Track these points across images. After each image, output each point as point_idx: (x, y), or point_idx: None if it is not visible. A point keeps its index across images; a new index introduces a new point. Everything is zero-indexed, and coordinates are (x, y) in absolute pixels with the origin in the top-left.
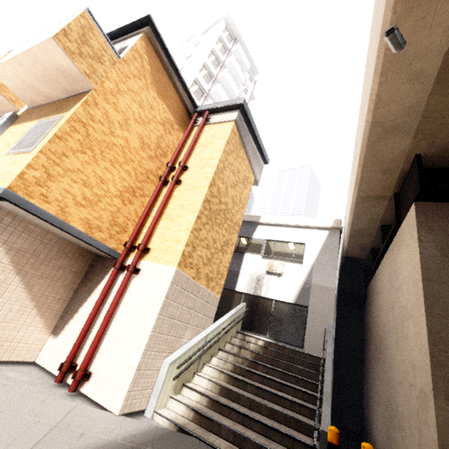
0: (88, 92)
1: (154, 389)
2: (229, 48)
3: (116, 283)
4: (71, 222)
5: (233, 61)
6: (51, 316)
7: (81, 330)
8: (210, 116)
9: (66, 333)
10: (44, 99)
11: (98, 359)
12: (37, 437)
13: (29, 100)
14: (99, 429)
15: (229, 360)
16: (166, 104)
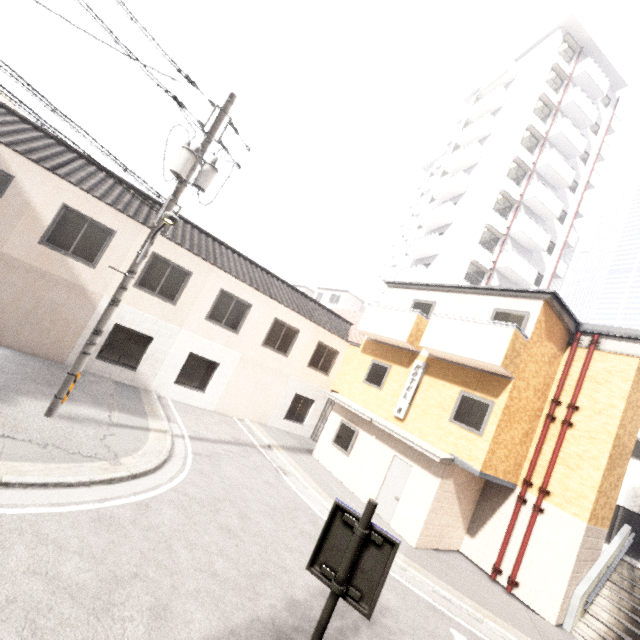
0: (509, 379)
1: (568, 611)
2: (568, 73)
3: (520, 513)
4: (498, 475)
5: (578, 96)
6: (466, 521)
7: (501, 547)
8: (600, 339)
9: (481, 538)
10: (454, 361)
11: (521, 574)
12: (537, 635)
13: (438, 356)
14: (557, 637)
15: (621, 594)
16: (552, 341)
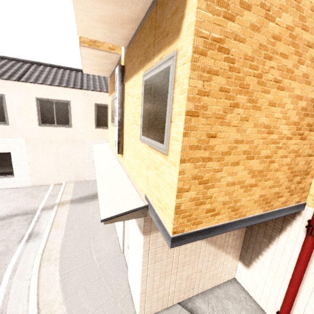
0: None
1: None
2: None
3: None
4: (246, 212)
5: None
6: (235, 250)
7: (285, 298)
8: None
9: (257, 272)
10: (131, 27)
11: None
12: None
13: (120, 40)
14: None
15: None
16: None
